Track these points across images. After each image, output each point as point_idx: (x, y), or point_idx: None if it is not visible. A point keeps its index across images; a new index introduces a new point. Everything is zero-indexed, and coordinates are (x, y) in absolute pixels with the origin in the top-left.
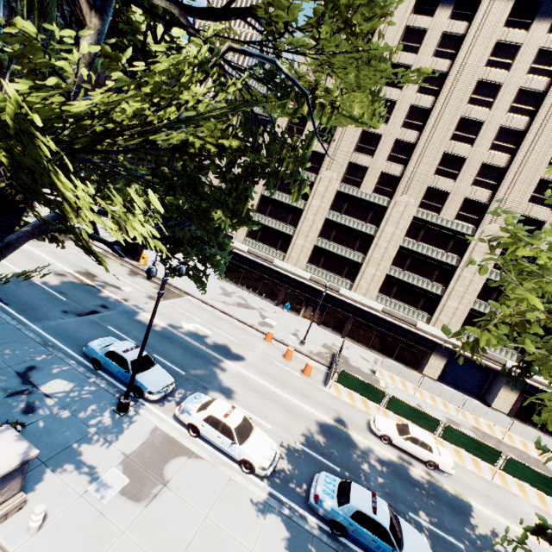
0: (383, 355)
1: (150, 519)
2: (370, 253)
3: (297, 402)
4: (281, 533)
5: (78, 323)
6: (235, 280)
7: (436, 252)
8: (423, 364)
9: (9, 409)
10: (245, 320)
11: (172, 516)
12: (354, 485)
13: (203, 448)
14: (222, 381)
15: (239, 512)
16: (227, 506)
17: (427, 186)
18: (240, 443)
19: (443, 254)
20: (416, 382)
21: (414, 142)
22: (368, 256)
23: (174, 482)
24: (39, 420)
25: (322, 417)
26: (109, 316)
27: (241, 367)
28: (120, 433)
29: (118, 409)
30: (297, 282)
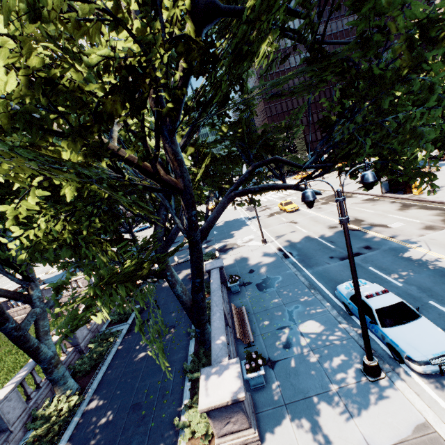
0: None
1: None
2: None
3: None
4: None
5: (340, 266)
6: None
7: None
8: None
9: (275, 340)
10: None
11: None
12: None
13: None
14: None
15: None
16: None
17: None
18: None
19: None
20: None
21: None
22: None
23: None
24: (291, 357)
25: None
26: (371, 257)
27: None
28: (365, 406)
29: (364, 370)
30: None
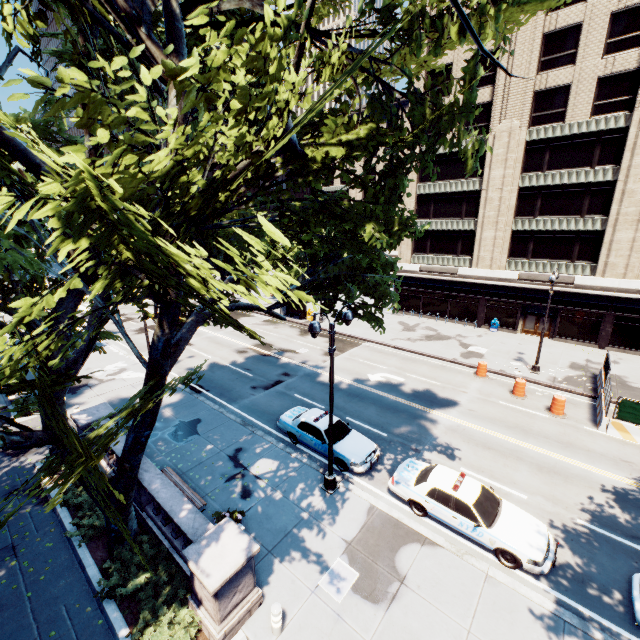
0: None
1: (396, 628)
2: (614, 209)
3: (555, 456)
4: None
5: (267, 396)
6: (413, 310)
7: None
8: None
9: (229, 494)
10: (441, 355)
11: (422, 626)
12: None
13: (437, 532)
14: (435, 439)
15: (516, 629)
16: (495, 618)
17: None
18: (487, 526)
19: None
20: None
21: None
22: (612, 215)
23: (412, 579)
24: (256, 504)
25: (608, 475)
26: (293, 384)
27: (456, 417)
28: (334, 515)
29: (325, 486)
30: (500, 288)
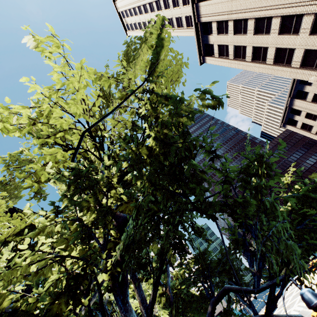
0: None
1: None
2: None
3: None
4: None
5: None
6: None
7: None
8: None
9: None
10: None
11: None
12: None
13: None
14: None
15: None
16: None
17: None
18: None
19: None
20: None
21: None
22: None
23: None
24: None
25: None
26: None
27: None
28: None
29: None
30: None
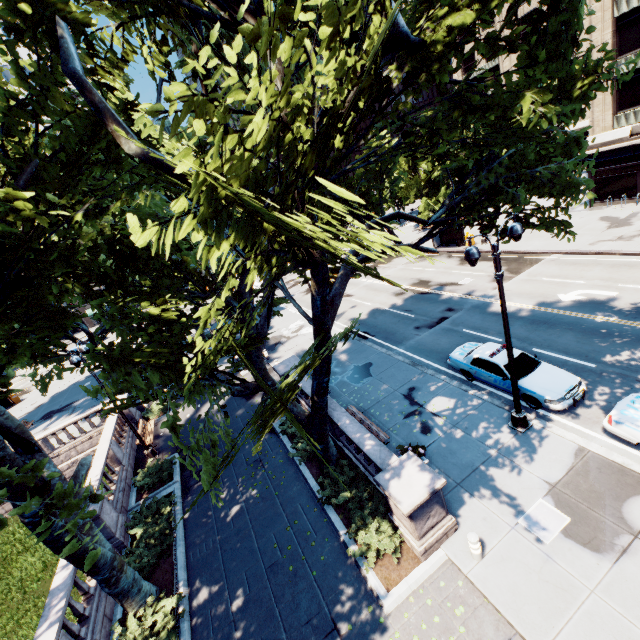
0: None
1: (631, 584)
2: None
3: None
4: None
5: (432, 335)
6: (625, 195)
7: None
8: None
9: (409, 429)
10: None
11: None
12: None
13: None
14: None
15: None
16: None
17: None
18: None
19: None
20: None
21: None
22: None
23: None
24: (437, 440)
25: None
26: (459, 319)
27: None
28: (529, 455)
29: (514, 425)
30: None
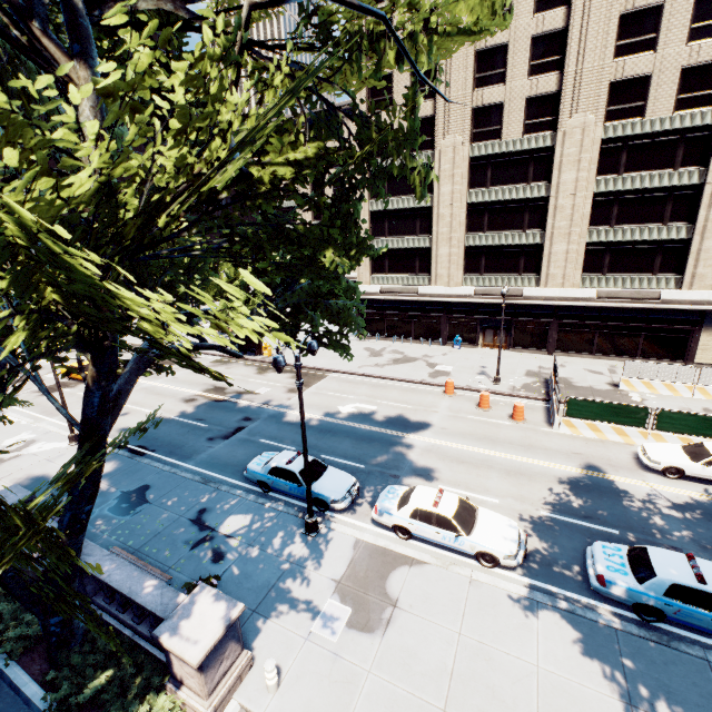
0: (620, 358)
1: (393, 650)
2: (550, 223)
3: (520, 459)
4: (568, 635)
5: (228, 446)
6: (378, 334)
7: (658, 176)
8: (691, 349)
9: (198, 562)
10: (410, 378)
11: (417, 641)
12: (651, 550)
13: (423, 550)
14: (412, 462)
15: (500, 620)
16: (481, 615)
17: (608, 84)
18: (467, 534)
19: (672, 175)
20: (689, 379)
21: (563, 26)
22: (549, 229)
23: (404, 600)
24: (231, 566)
25: (563, 468)
26: (257, 428)
27: (430, 438)
28: (320, 557)
29: (307, 530)
30: (460, 305)
